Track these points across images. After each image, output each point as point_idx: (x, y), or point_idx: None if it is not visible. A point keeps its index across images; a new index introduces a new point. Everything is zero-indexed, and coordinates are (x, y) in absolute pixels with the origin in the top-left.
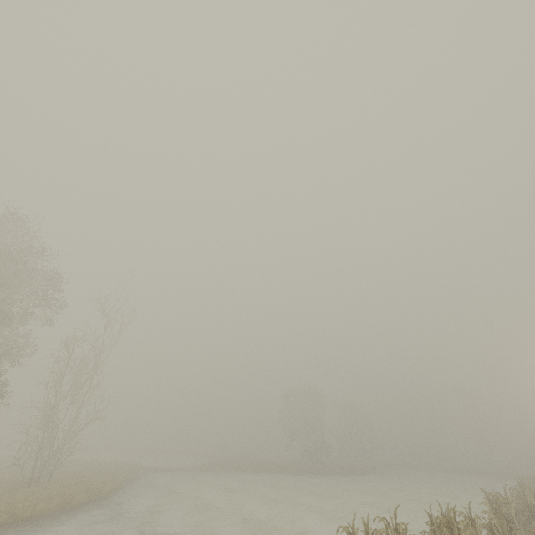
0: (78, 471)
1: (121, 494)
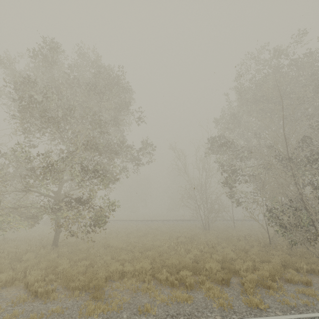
0: None
1: None
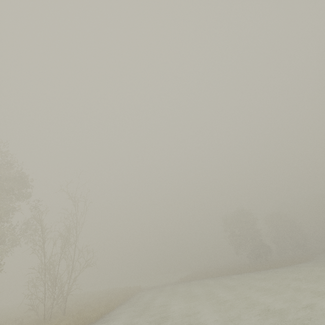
0: (92, 301)
1: (108, 317)
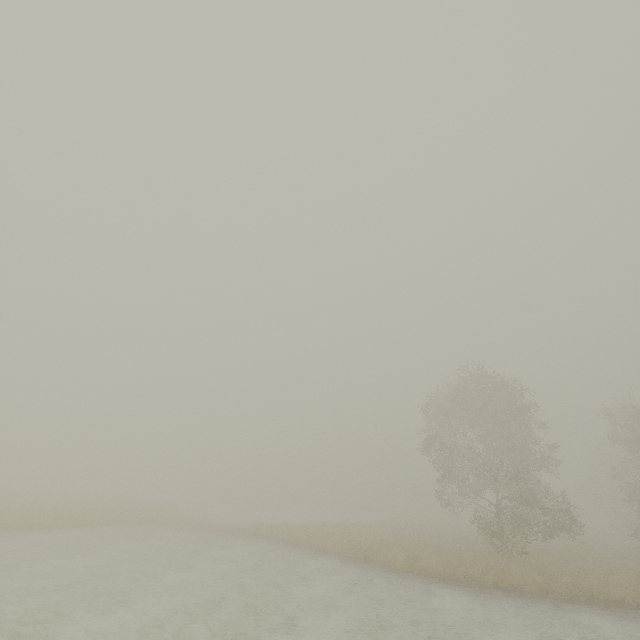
0: None
1: None
